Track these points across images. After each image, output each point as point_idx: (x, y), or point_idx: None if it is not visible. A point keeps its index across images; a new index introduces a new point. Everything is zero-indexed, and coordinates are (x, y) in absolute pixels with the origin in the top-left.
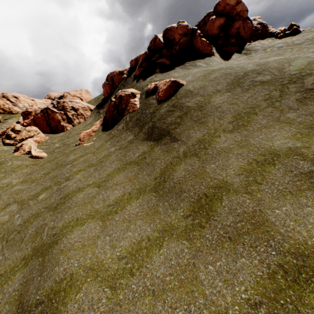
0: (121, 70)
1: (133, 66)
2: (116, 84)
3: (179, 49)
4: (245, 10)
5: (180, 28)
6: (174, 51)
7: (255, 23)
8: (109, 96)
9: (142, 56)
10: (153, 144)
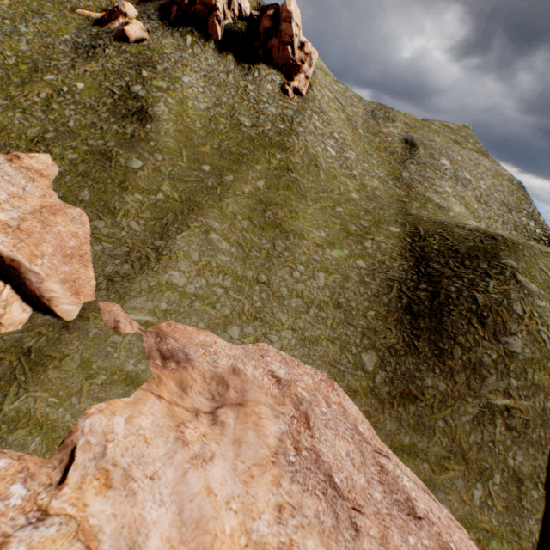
0: None
1: None
2: None
3: (194, 13)
4: (289, 34)
5: None
6: (191, 11)
7: (301, 59)
8: None
9: None
10: (72, 52)
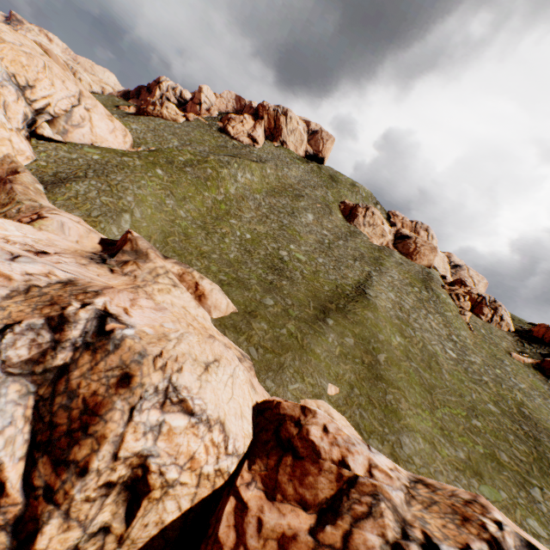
0: None
1: None
2: None
3: None
4: None
5: None
6: None
7: None
8: (544, 343)
9: None
10: None
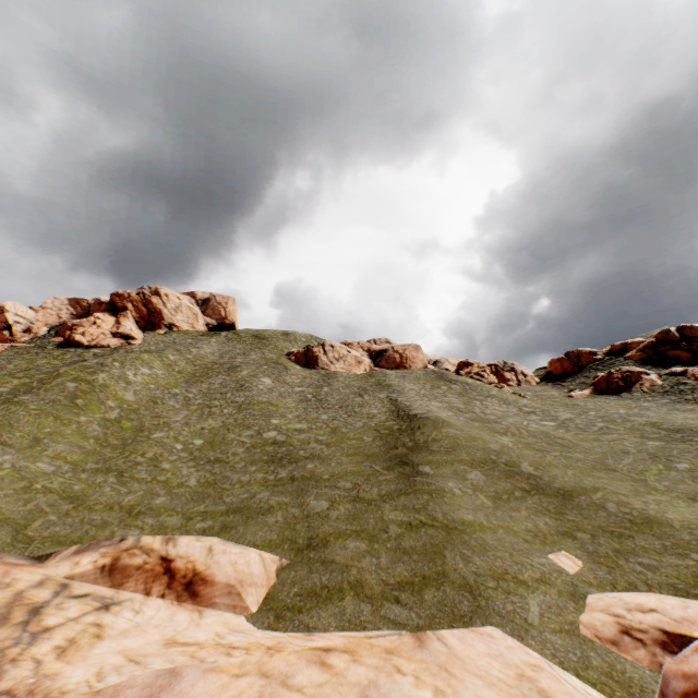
0: (593, 351)
1: (616, 350)
2: (581, 362)
3: None
4: None
5: None
6: (694, 347)
7: None
8: (571, 373)
9: (636, 342)
10: None
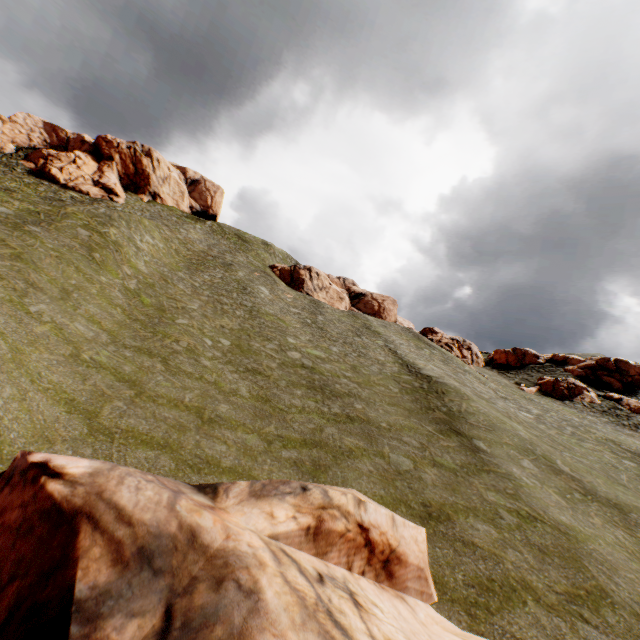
0: (536, 354)
1: (558, 360)
2: (525, 360)
3: (630, 381)
4: None
5: (638, 368)
6: (624, 379)
7: None
8: (515, 367)
9: (576, 360)
10: None
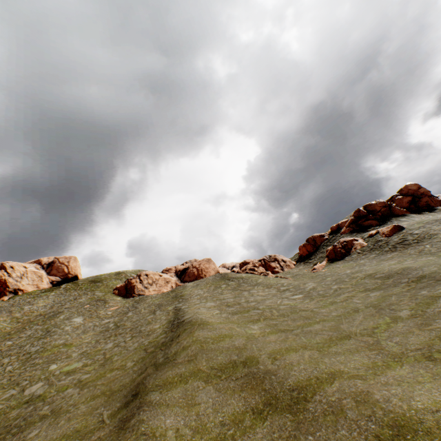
0: (321, 234)
1: (335, 230)
2: (317, 243)
3: (381, 215)
4: (427, 191)
5: (379, 203)
6: (377, 216)
7: (440, 198)
8: (313, 252)
9: (344, 222)
10: (400, 251)
